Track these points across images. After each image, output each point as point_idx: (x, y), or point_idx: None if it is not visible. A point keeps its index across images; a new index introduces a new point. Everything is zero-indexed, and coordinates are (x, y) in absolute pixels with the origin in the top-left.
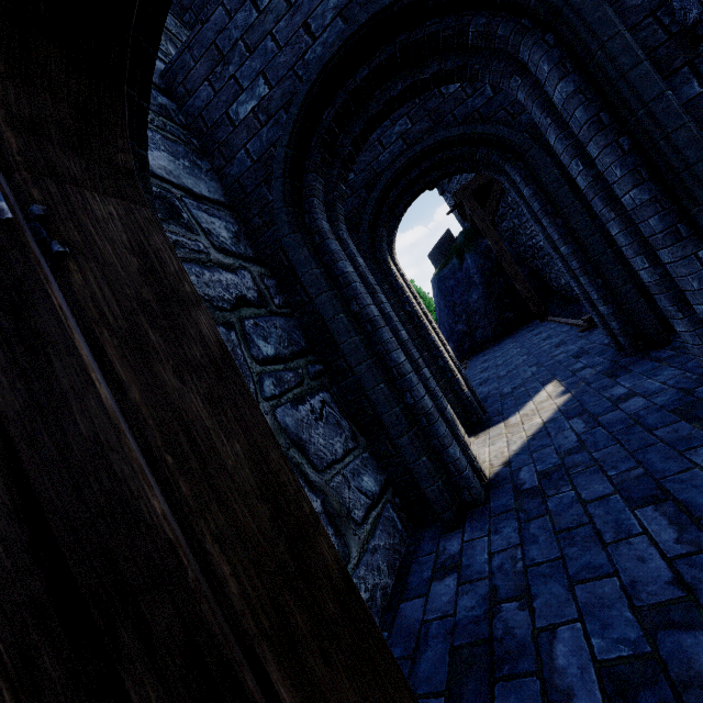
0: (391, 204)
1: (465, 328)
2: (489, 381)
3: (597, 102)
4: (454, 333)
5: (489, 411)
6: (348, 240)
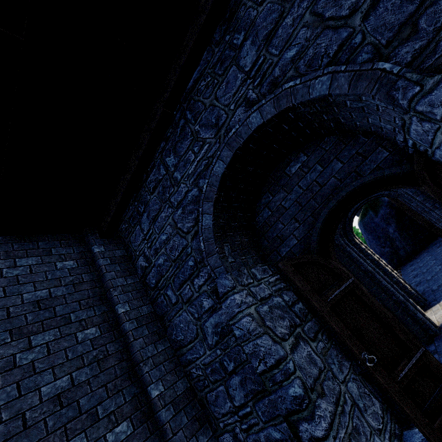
0: (350, 217)
1: (390, 250)
2: (421, 283)
3: (432, 201)
4: (383, 253)
5: (428, 299)
6: (348, 243)
